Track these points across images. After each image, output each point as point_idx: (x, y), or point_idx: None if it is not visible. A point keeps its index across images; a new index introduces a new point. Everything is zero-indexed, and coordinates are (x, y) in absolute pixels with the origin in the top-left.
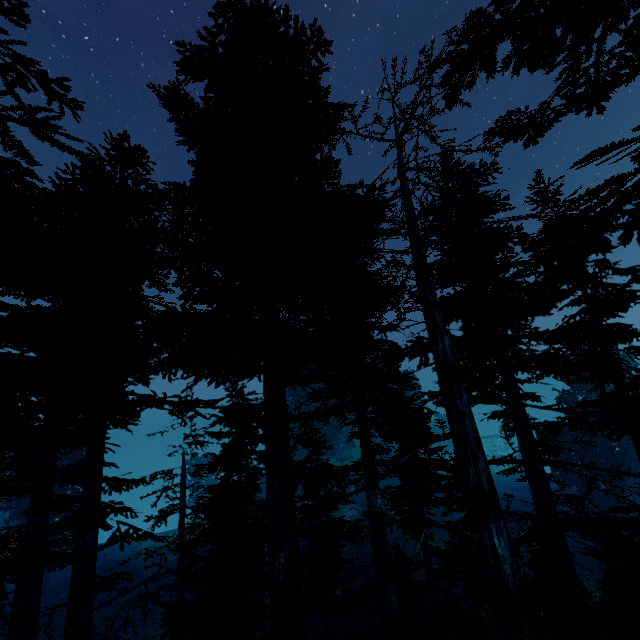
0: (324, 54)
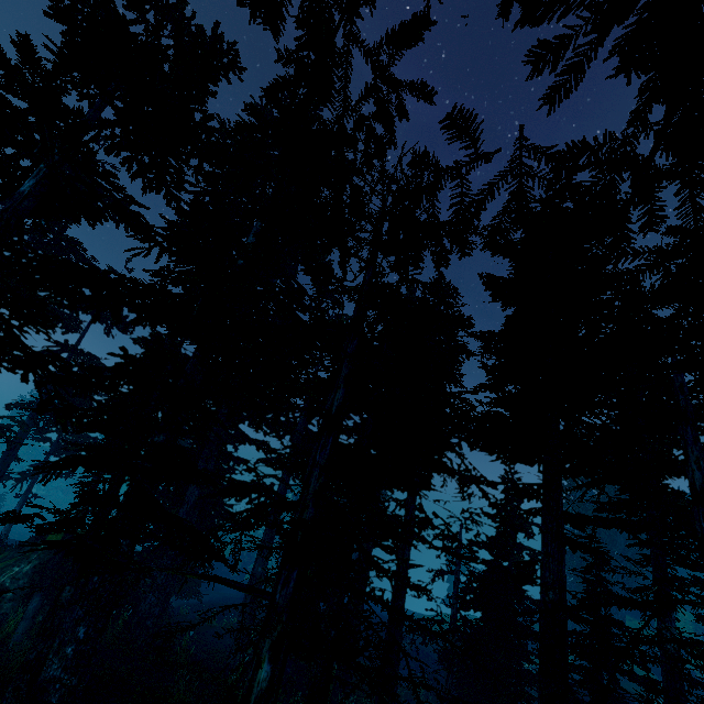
0: None
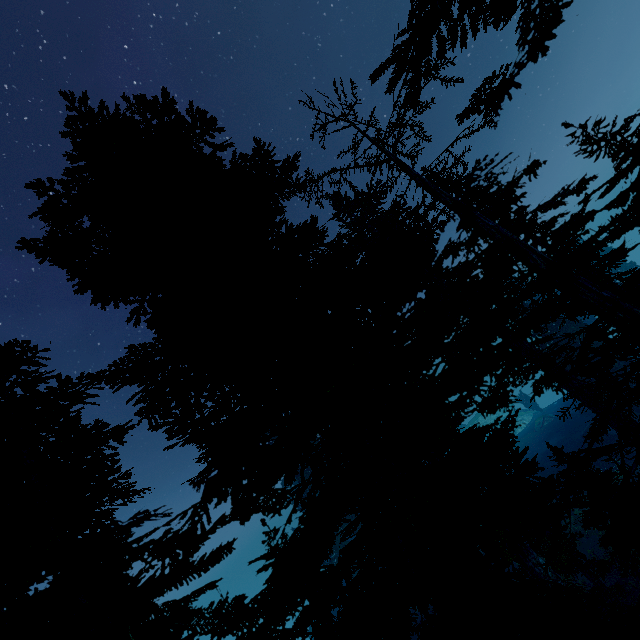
0: (213, 135)
